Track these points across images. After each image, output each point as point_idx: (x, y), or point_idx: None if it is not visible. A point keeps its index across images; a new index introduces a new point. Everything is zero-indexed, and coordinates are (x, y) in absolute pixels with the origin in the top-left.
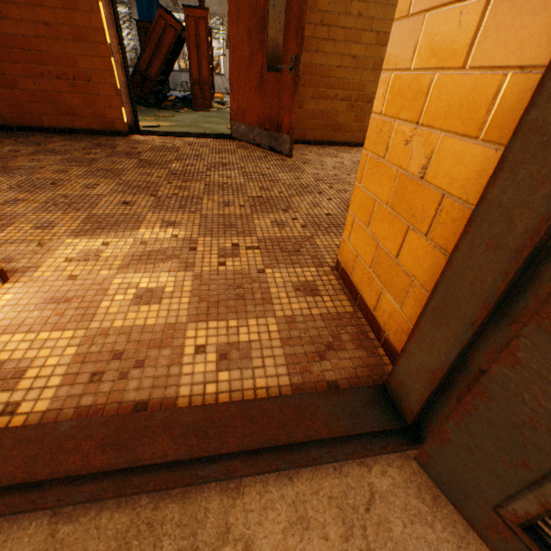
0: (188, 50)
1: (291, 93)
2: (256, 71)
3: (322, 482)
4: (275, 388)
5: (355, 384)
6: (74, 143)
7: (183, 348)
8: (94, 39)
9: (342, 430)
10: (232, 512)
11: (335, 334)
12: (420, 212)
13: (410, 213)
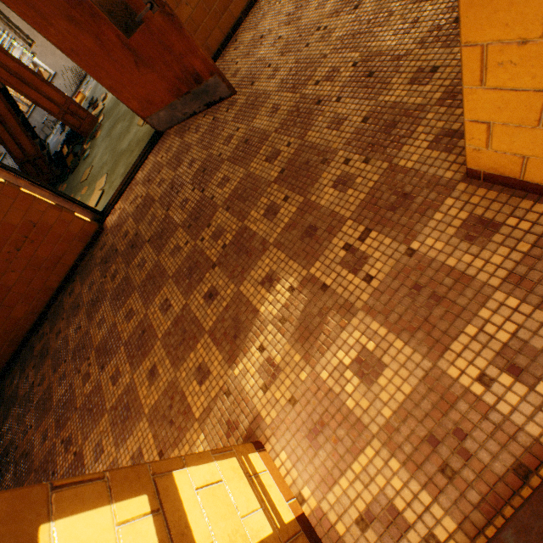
0: (22, 94)
1: (175, 32)
2: (118, 49)
3: None
4: None
5: None
6: (90, 278)
7: (468, 390)
8: None
9: None
10: None
11: None
12: None
13: None
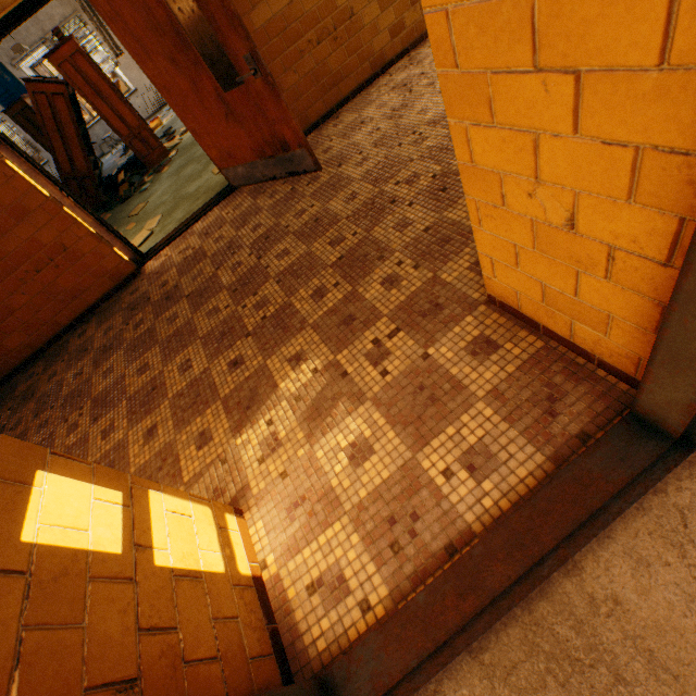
0: (93, 107)
1: (273, 100)
2: (213, 99)
3: (634, 525)
4: (536, 470)
5: (600, 423)
6: (109, 323)
7: (433, 481)
8: (34, 205)
9: (624, 478)
10: (585, 585)
11: (546, 382)
12: (586, 259)
13: (572, 260)
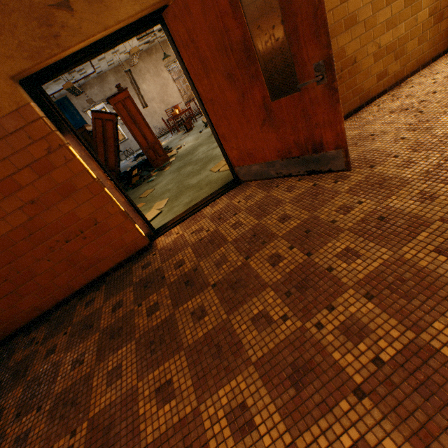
0: (129, 128)
1: (327, 104)
2: (256, 107)
3: None
4: None
5: None
6: (118, 296)
7: None
8: (81, 184)
9: None
10: None
11: None
12: None
13: None
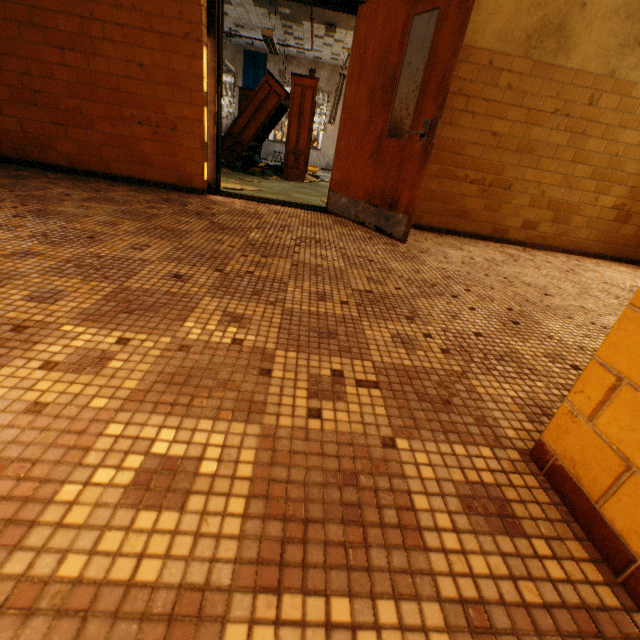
0: (290, 117)
1: (418, 164)
2: (374, 136)
3: None
4: None
5: None
6: (139, 194)
7: None
8: (189, 85)
9: None
10: None
11: None
12: None
13: None
